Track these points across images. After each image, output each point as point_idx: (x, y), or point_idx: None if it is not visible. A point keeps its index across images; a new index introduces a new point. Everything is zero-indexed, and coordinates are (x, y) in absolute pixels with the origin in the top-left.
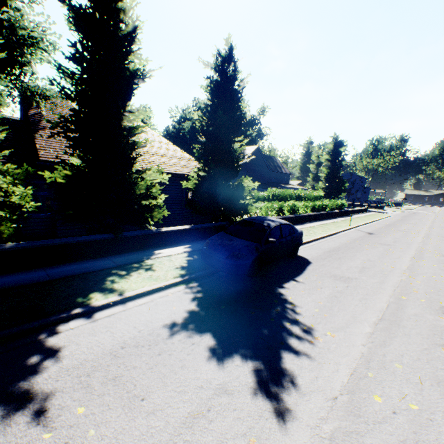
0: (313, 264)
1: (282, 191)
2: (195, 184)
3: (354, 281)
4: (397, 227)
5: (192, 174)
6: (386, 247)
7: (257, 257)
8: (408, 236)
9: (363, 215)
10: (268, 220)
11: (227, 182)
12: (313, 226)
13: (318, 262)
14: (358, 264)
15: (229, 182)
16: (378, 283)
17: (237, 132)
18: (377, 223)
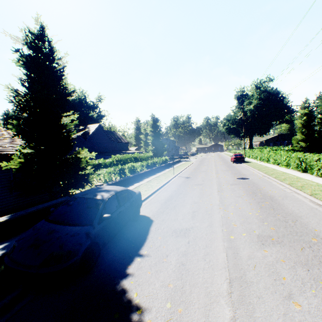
0: (155, 222)
1: (123, 156)
2: (21, 162)
3: (192, 231)
4: (200, 169)
5: (19, 152)
6: (200, 186)
7: (89, 245)
8: (208, 175)
9: (180, 164)
10: (103, 191)
11: (62, 156)
12: (150, 180)
13: (159, 218)
14: (189, 209)
15: (65, 155)
16: (209, 226)
17: (65, 107)
18: (189, 169)
